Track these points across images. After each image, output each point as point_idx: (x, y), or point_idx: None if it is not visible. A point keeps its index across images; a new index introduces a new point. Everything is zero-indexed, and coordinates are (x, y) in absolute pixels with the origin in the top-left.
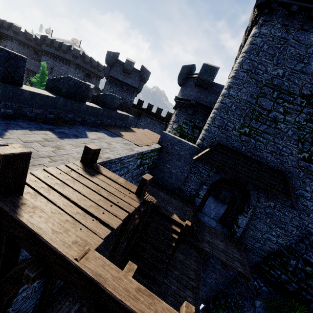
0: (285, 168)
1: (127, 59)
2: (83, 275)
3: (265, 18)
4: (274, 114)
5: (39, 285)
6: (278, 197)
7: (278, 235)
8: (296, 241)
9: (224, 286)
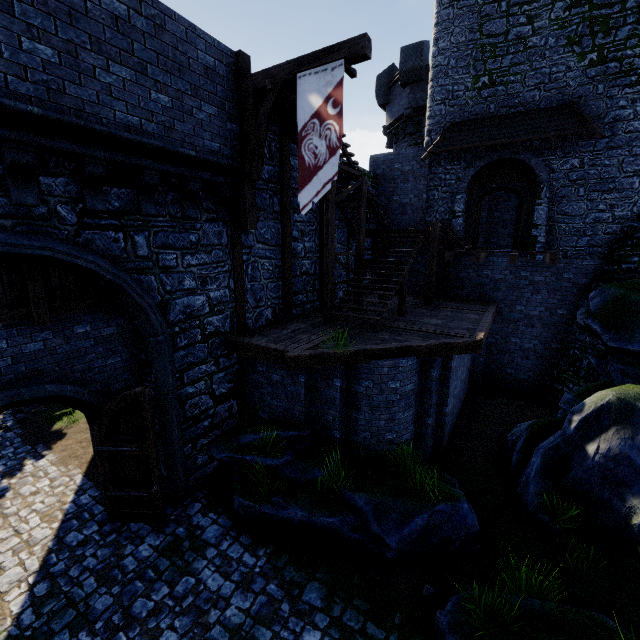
0: (569, 96)
1: None
2: (291, 62)
3: None
4: (515, 32)
5: (277, 273)
6: (580, 145)
7: (611, 205)
8: None
9: (559, 342)
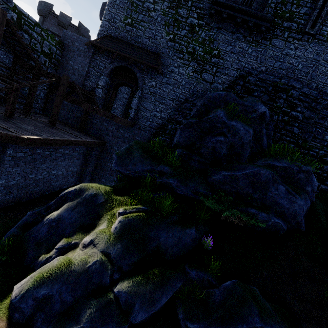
0: (159, 50)
1: (62, 12)
2: None
3: None
4: (147, 4)
5: None
6: (157, 76)
7: (161, 110)
8: (173, 112)
9: None
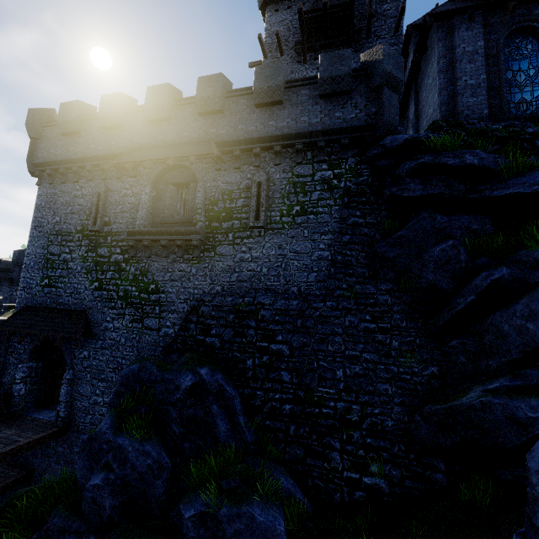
0: (86, 305)
1: None
2: None
3: (36, 183)
4: (63, 256)
5: None
6: (89, 341)
7: (102, 391)
8: None
9: None
